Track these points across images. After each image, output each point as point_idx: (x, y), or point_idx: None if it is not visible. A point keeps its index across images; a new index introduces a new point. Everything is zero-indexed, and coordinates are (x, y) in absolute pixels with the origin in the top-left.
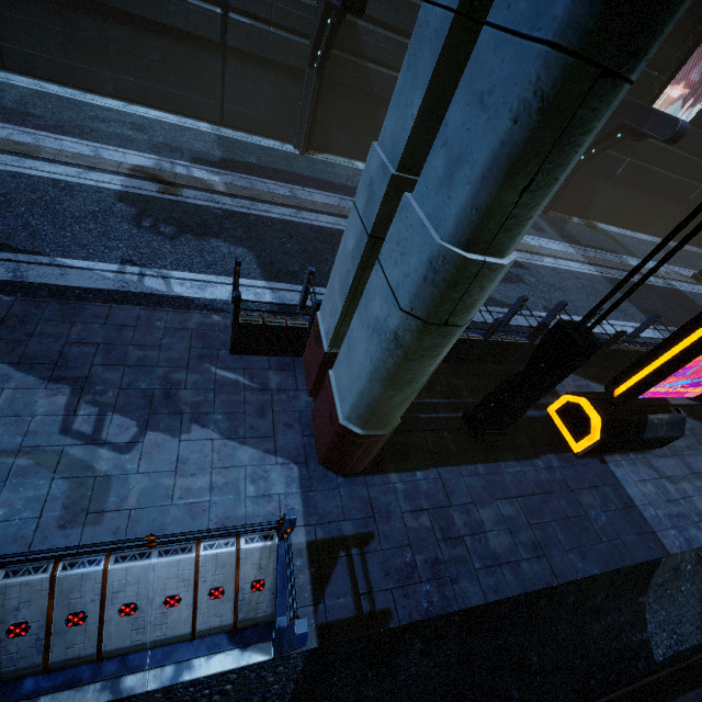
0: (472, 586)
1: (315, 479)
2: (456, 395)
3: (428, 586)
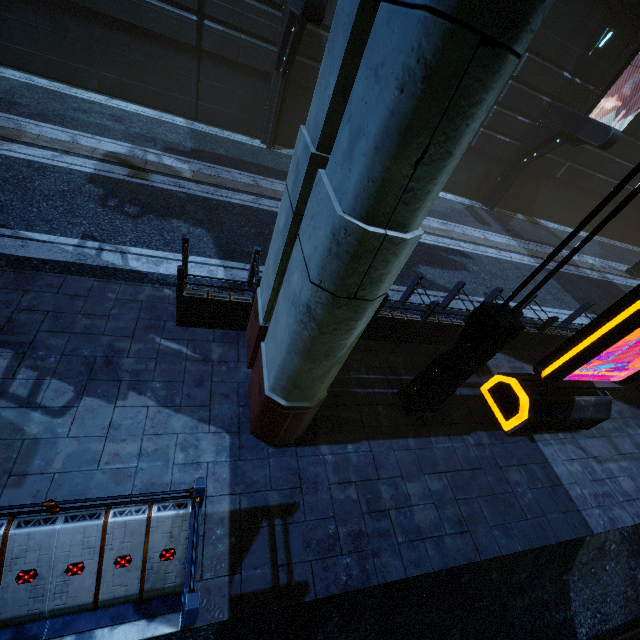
0: (393, 560)
1: (246, 449)
2: (394, 372)
3: (348, 559)
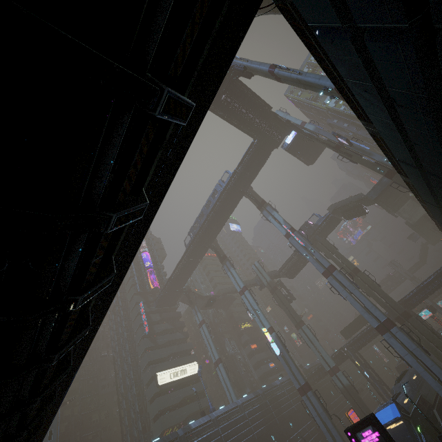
0: None
1: None
2: None
3: None
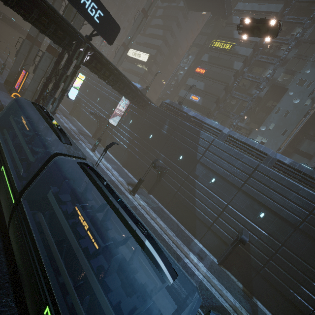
0: None
1: (3, 84)
2: None
3: None
